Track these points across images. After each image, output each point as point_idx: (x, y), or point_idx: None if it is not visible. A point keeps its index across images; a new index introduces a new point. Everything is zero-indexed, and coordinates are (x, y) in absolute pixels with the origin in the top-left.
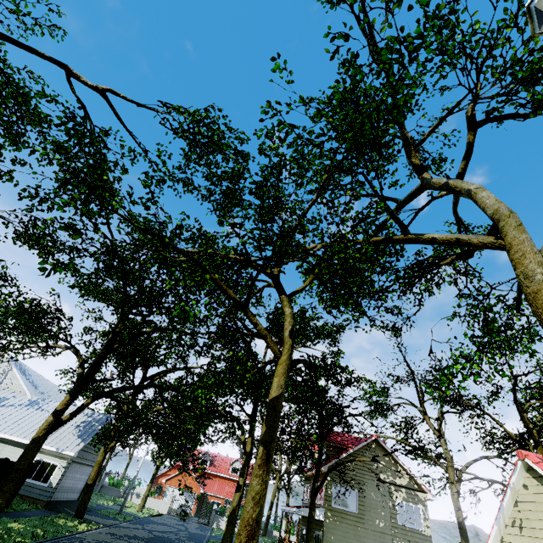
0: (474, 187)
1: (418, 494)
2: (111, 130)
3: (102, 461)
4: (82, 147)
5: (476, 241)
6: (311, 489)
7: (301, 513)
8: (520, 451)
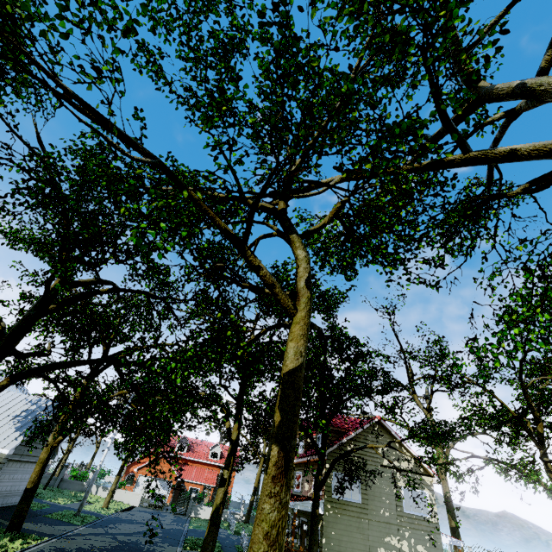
0: None
1: (424, 478)
2: None
3: (46, 458)
4: None
5: None
6: (314, 484)
7: (297, 507)
8: None
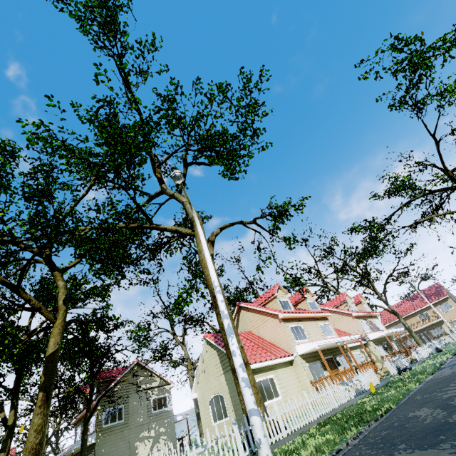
0: (185, 201)
1: (166, 387)
2: None
3: None
4: None
5: (184, 232)
6: (84, 420)
7: (74, 448)
8: (205, 335)
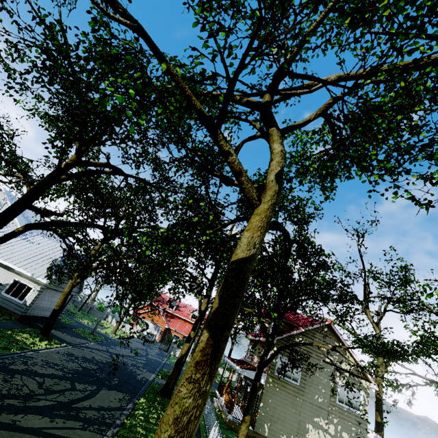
0: None
1: (362, 381)
2: None
3: (68, 292)
4: None
5: None
6: (259, 362)
7: (244, 374)
8: None
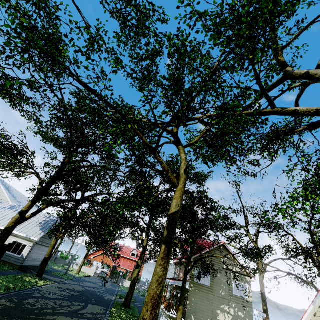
0: None
1: (246, 277)
2: (62, 4)
3: (54, 244)
4: (37, 6)
5: None
6: (184, 271)
7: (175, 284)
8: None
